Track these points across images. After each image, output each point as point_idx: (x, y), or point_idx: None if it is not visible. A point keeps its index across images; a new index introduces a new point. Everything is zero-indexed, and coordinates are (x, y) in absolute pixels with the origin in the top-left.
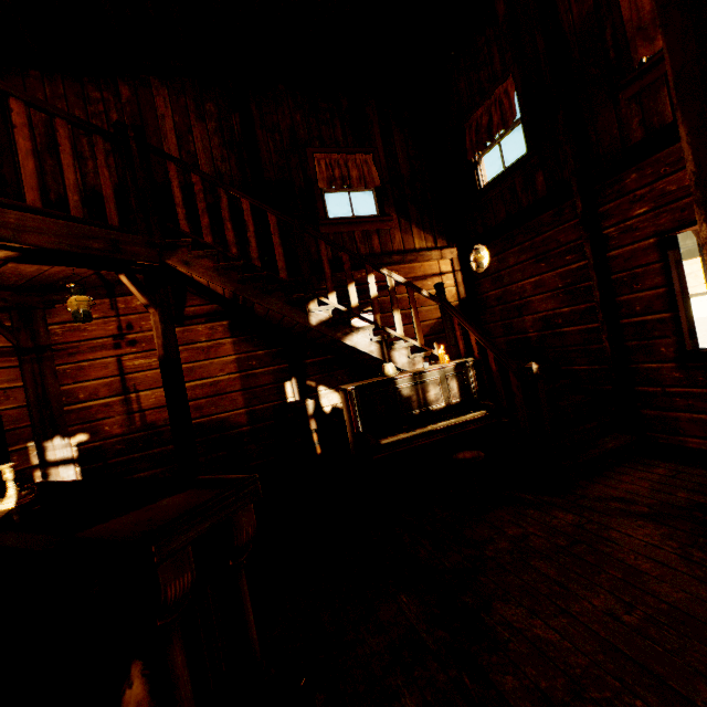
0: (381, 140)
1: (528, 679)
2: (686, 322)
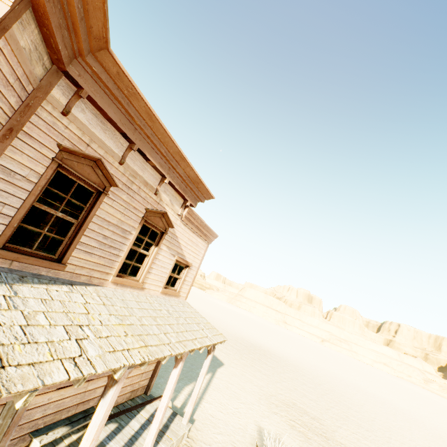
0: None
1: None
2: None
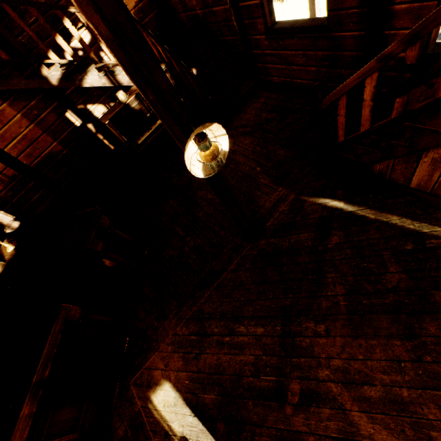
0: None
1: (205, 211)
2: (268, 5)
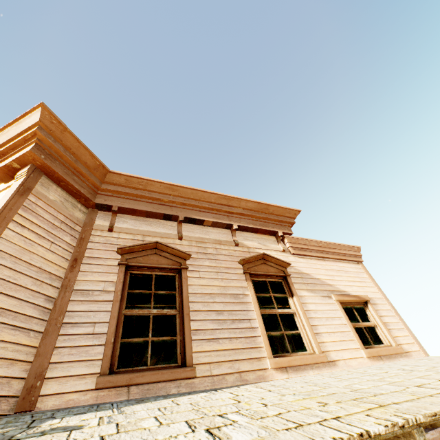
0: None
1: None
2: None
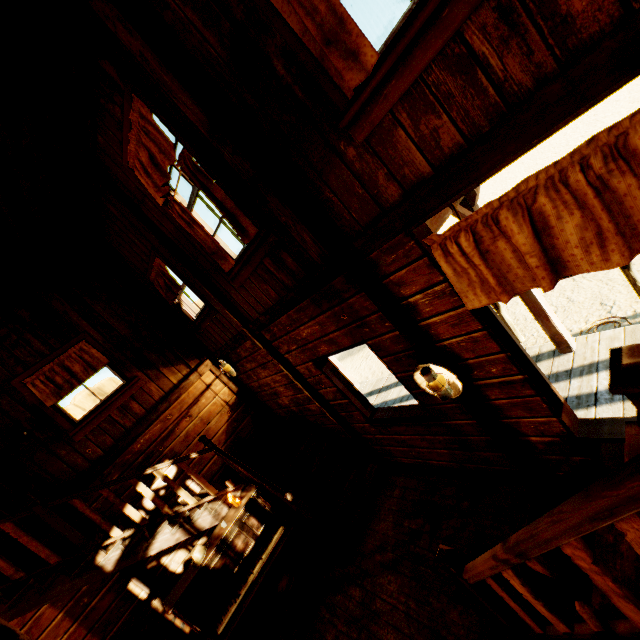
0: (85, 321)
1: None
2: (358, 400)
